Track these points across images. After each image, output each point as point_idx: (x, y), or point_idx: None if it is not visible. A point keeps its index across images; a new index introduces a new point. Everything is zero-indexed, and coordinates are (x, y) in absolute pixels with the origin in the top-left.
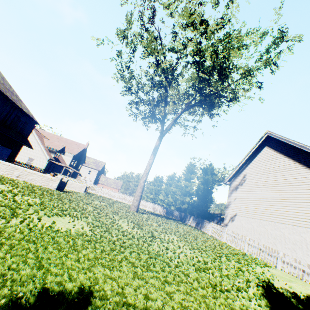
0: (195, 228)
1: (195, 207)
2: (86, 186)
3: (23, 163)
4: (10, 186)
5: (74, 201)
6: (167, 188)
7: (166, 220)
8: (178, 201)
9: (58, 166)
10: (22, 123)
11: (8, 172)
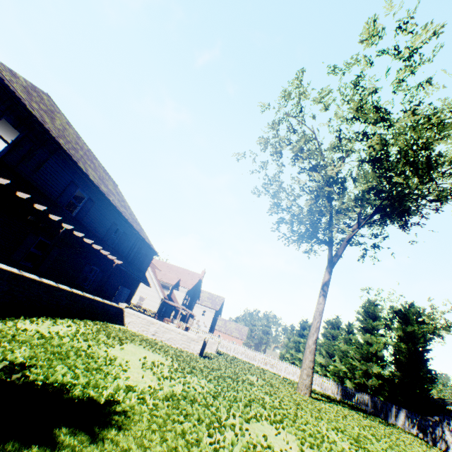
0: (419, 438)
1: (397, 386)
2: (218, 342)
3: (137, 305)
4: (166, 356)
5: (237, 381)
6: (330, 343)
7: (361, 417)
8: (357, 371)
9: (171, 306)
10: (142, 255)
11: (144, 327)
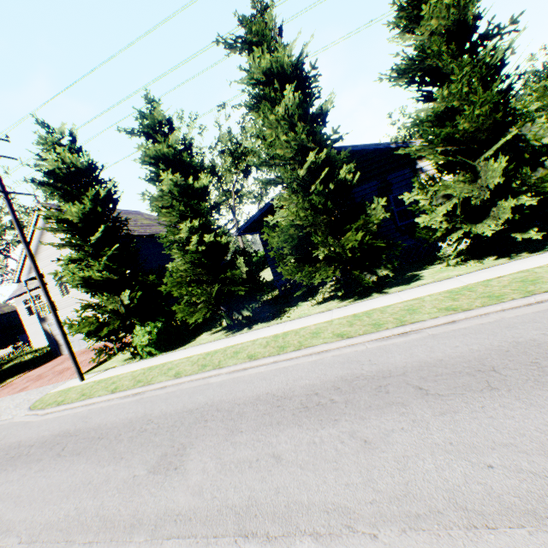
0: None
1: None
2: None
3: None
4: None
5: None
6: None
7: None
8: None
9: None
10: (17, 317)
11: None
